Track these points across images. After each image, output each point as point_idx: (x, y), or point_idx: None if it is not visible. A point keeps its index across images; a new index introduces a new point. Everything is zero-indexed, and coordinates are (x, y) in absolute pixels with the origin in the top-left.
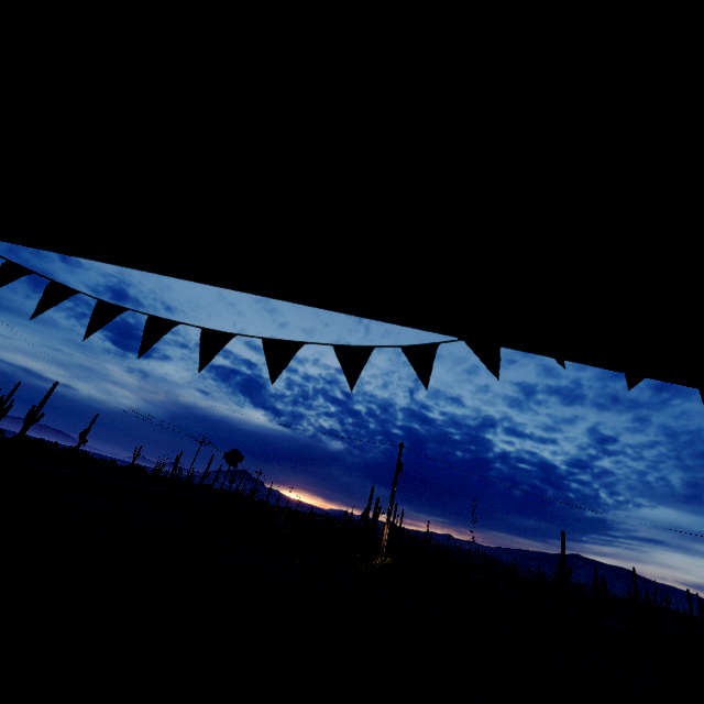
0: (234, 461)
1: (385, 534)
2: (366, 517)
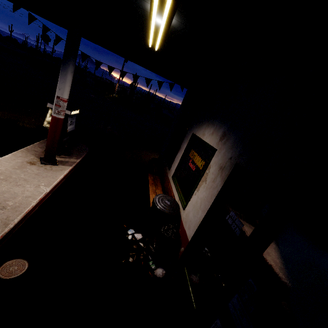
0: (46, 40)
1: (117, 86)
2: (132, 86)
